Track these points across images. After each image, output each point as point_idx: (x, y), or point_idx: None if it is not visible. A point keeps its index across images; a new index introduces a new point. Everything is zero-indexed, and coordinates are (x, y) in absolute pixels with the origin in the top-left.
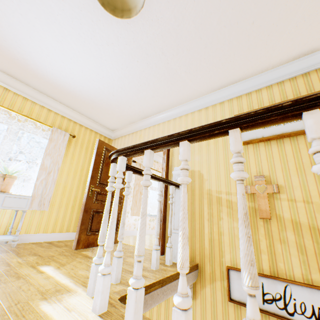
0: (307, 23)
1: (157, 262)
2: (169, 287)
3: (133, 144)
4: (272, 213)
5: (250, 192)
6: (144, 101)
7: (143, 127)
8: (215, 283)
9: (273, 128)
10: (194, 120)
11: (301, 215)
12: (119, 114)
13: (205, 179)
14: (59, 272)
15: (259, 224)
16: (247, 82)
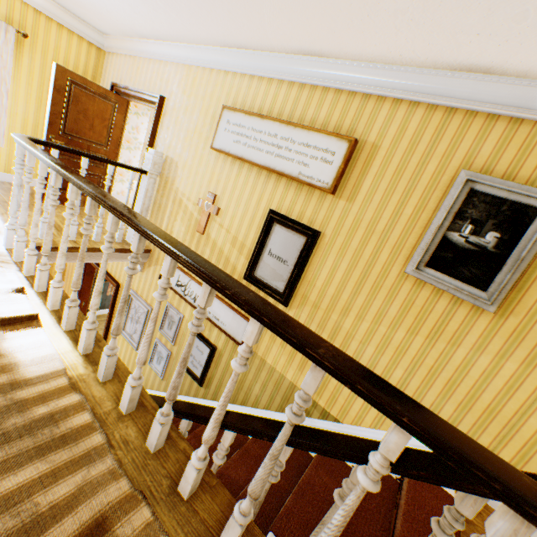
0: (285, 17)
1: (98, 237)
2: (100, 255)
3: (128, 79)
4: (206, 231)
5: (200, 206)
6: (126, 13)
7: (142, 55)
8: (158, 266)
9: (240, 147)
10: (195, 84)
11: (220, 239)
12: (99, 15)
13: (179, 175)
14: (0, 218)
15: (196, 236)
16: (254, 57)
